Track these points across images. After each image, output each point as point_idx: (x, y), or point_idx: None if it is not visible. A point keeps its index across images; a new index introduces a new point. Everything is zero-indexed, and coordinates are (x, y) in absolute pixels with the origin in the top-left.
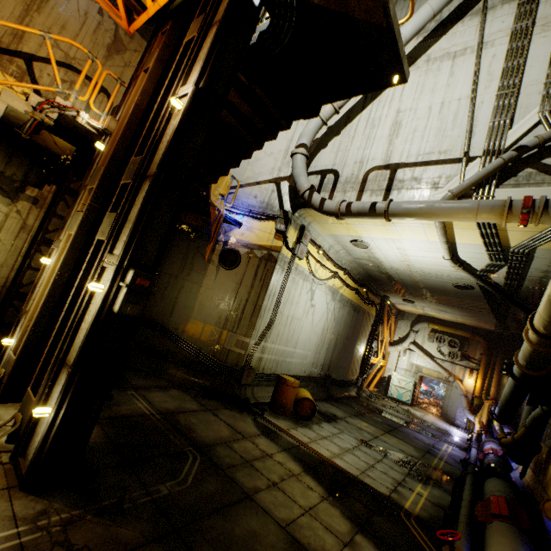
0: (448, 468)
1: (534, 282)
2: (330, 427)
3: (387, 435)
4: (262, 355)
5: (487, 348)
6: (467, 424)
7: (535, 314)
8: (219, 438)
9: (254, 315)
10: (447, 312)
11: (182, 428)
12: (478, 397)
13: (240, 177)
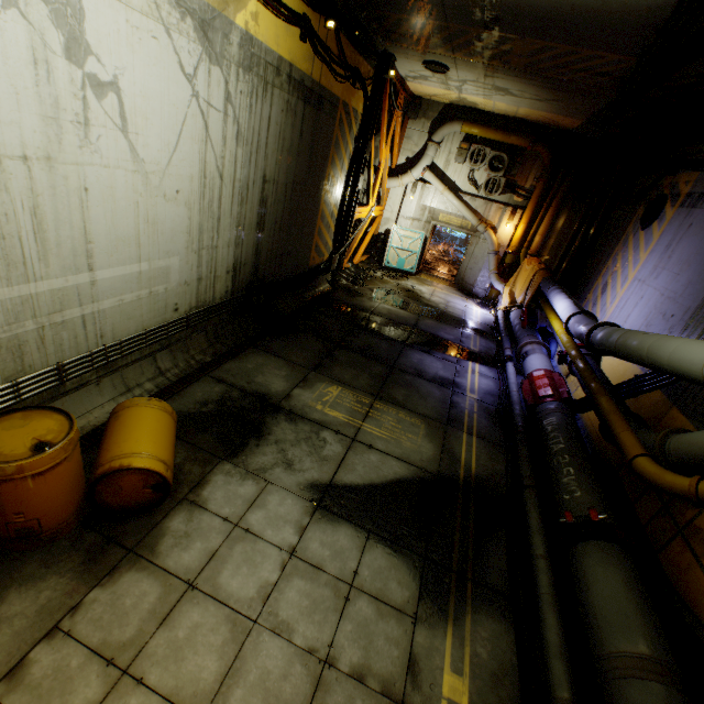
0: (487, 463)
1: None
2: (231, 486)
3: (378, 408)
4: None
5: (551, 168)
6: (488, 290)
7: None
8: None
9: None
10: (509, 93)
11: None
12: (514, 253)
13: None
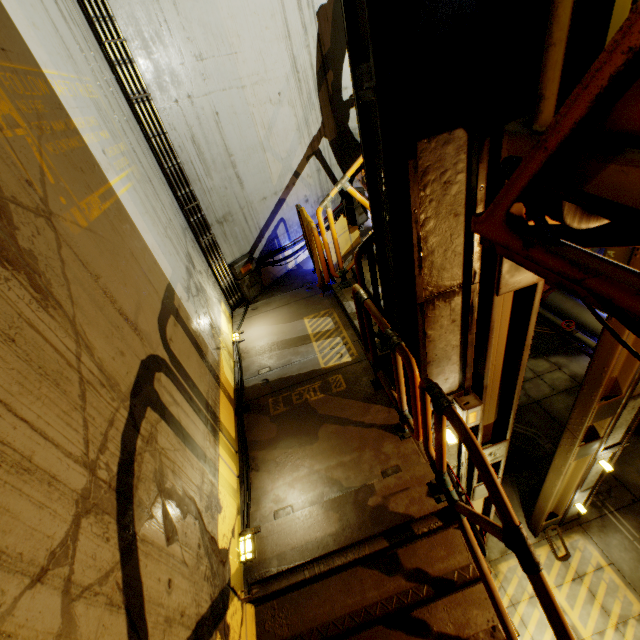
0: None
1: None
2: None
3: None
4: None
5: None
6: None
7: None
8: None
9: None
10: None
11: None
12: None
13: (270, 187)
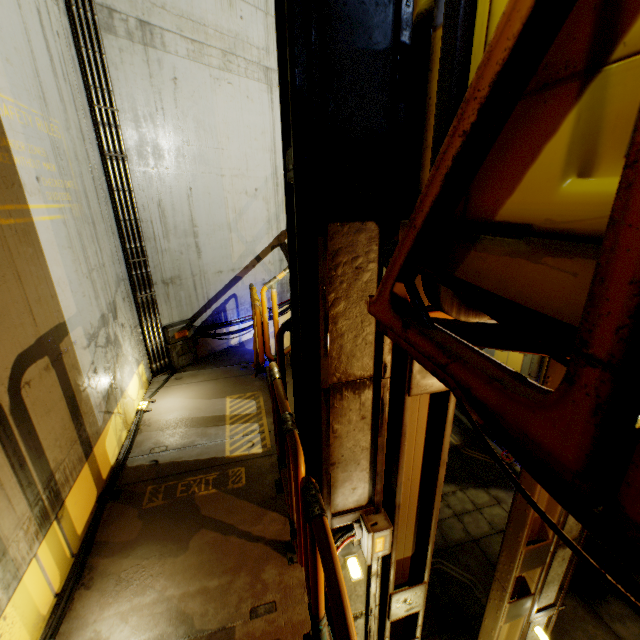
0: None
1: None
2: None
3: None
4: None
5: None
6: None
7: None
8: None
9: None
10: None
11: None
12: None
13: (229, 263)
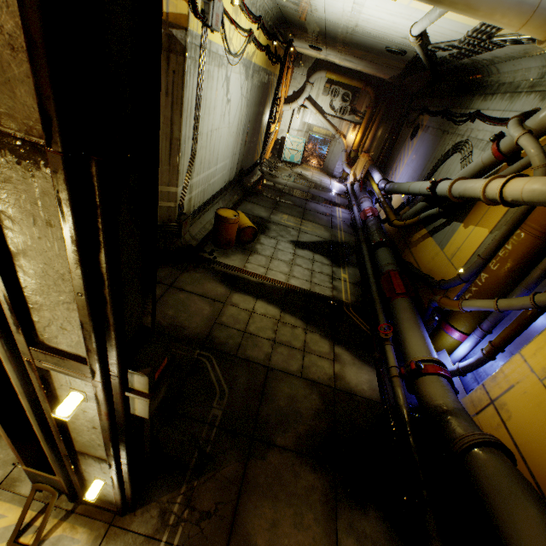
0: (348, 238)
1: (472, 61)
2: (268, 240)
3: (304, 222)
4: (190, 195)
5: (374, 101)
6: (341, 173)
7: (513, 186)
8: (207, 321)
9: (173, 155)
10: (352, 62)
11: (171, 331)
12: (355, 151)
13: None
